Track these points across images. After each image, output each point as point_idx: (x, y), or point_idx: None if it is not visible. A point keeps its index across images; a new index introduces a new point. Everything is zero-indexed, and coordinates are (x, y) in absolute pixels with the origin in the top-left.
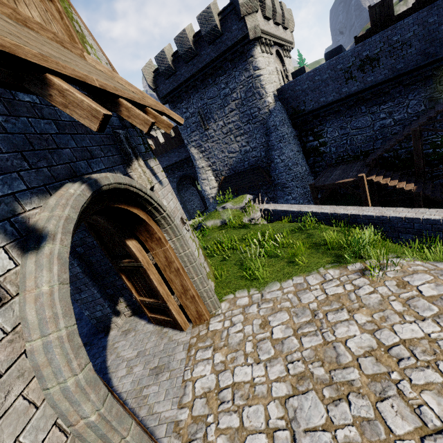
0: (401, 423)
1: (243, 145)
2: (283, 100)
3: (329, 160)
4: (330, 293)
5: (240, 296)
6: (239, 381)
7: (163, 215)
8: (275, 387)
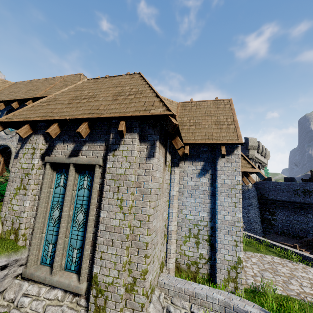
0: (295, 283)
1: None
2: (256, 187)
3: (276, 230)
4: (275, 261)
5: None
6: None
7: None
8: (255, 268)
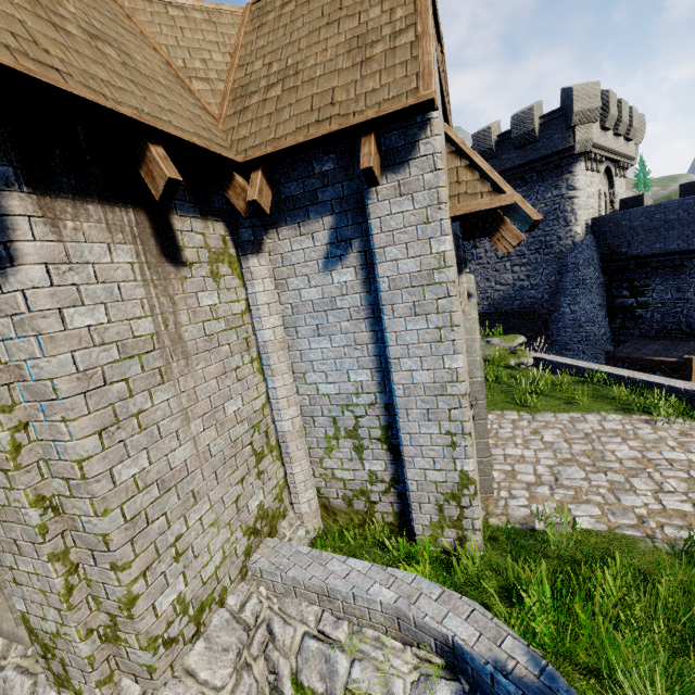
0: (644, 486)
1: (520, 278)
2: (597, 234)
3: (645, 329)
4: (607, 427)
5: (509, 414)
6: (510, 454)
7: None
8: (543, 461)
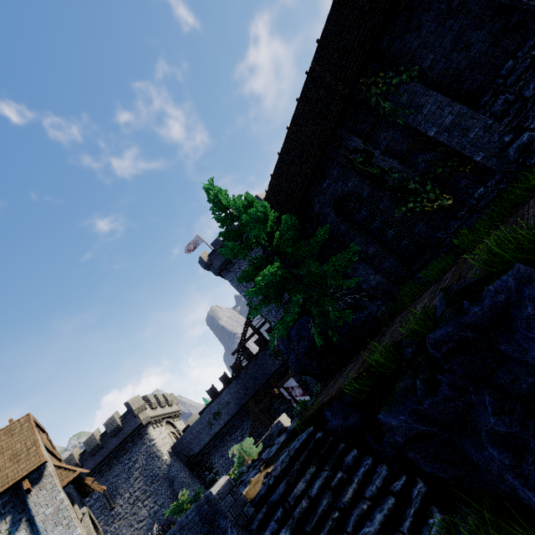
0: None
1: (151, 506)
2: (177, 453)
3: None
4: None
5: None
6: None
7: (99, 530)
8: None
